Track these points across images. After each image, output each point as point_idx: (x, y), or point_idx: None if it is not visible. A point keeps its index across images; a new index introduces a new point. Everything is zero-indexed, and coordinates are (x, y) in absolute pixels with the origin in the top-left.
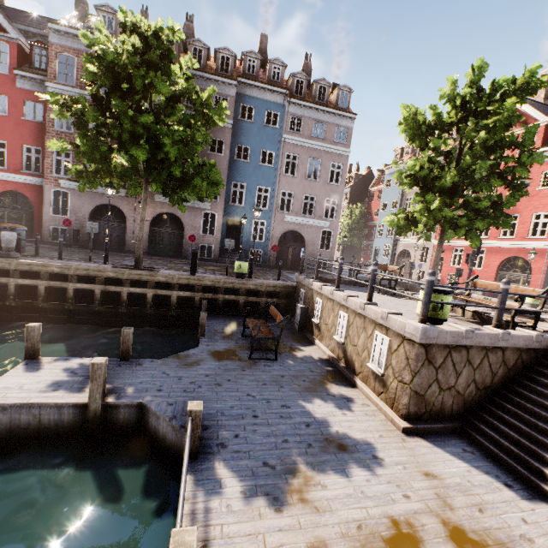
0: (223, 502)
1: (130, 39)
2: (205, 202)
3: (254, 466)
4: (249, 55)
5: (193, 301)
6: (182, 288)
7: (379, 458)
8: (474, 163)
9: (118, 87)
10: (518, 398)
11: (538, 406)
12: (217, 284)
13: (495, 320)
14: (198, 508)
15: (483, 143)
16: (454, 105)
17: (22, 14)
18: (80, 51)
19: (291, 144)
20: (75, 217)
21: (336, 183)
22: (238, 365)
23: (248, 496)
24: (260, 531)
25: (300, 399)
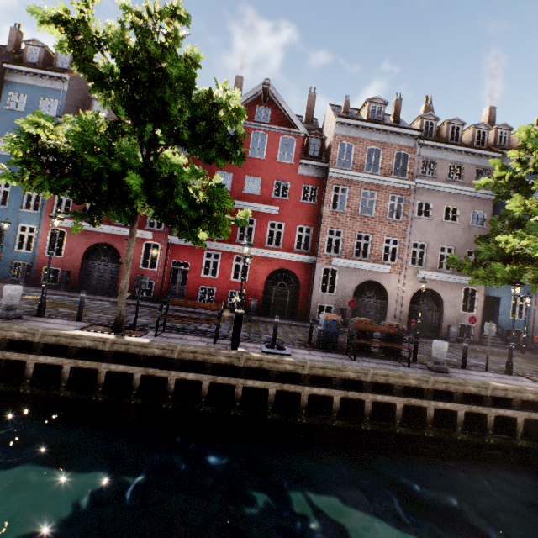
0: None
1: None
2: (468, 277)
3: None
4: (501, 127)
5: None
6: None
7: None
8: None
9: None
10: None
11: None
12: None
13: None
14: None
15: None
16: None
17: None
18: (358, 139)
19: None
20: (341, 294)
21: None
22: None
23: None
24: None
25: None
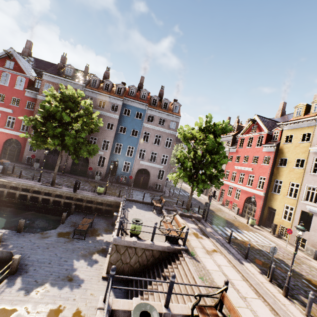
0: (10, 289)
1: (54, 104)
2: (100, 151)
3: (31, 280)
4: (132, 87)
5: (71, 204)
6: (68, 197)
7: (80, 286)
8: (205, 157)
9: (52, 115)
10: (152, 271)
11: (155, 275)
12: (84, 198)
13: (151, 238)
14: (1, 290)
15: (206, 150)
16: (200, 129)
17: (38, 60)
18: (55, 83)
19: (147, 127)
20: (39, 153)
21: (168, 147)
22: (65, 240)
23: (20, 289)
24: (14, 299)
25: (75, 259)
